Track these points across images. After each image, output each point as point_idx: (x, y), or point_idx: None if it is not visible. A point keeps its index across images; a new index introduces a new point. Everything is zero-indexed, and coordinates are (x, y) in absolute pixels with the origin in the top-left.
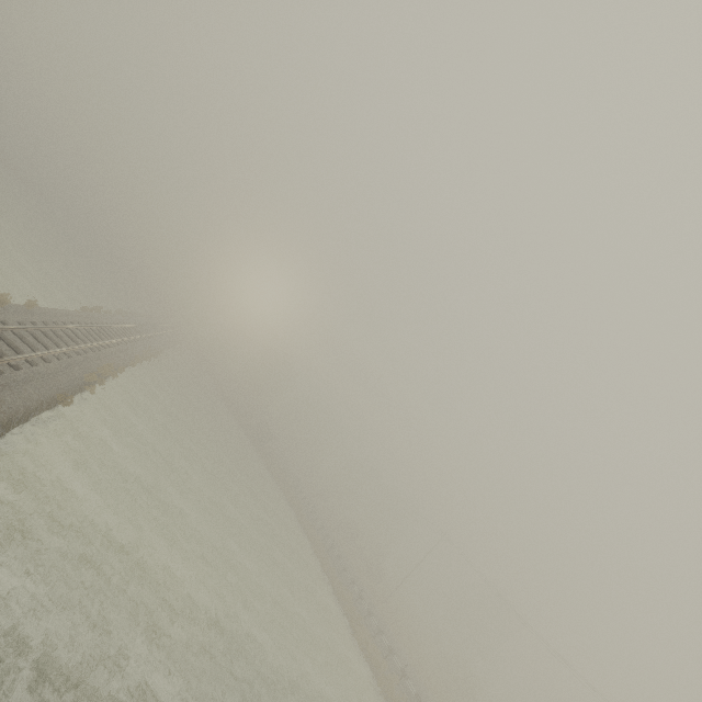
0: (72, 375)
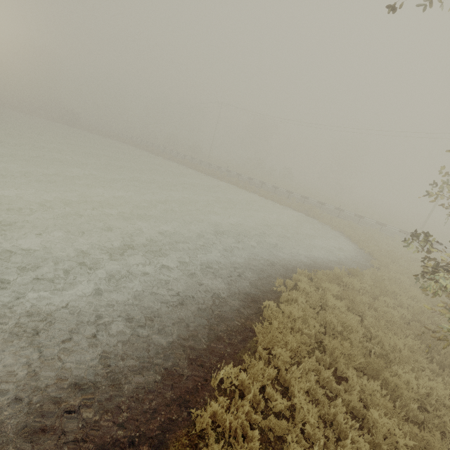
0: None
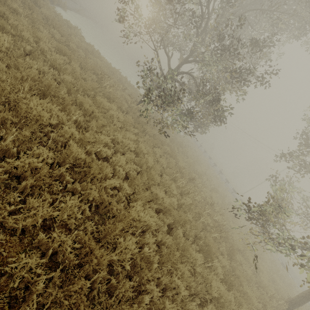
0: (75, 7)
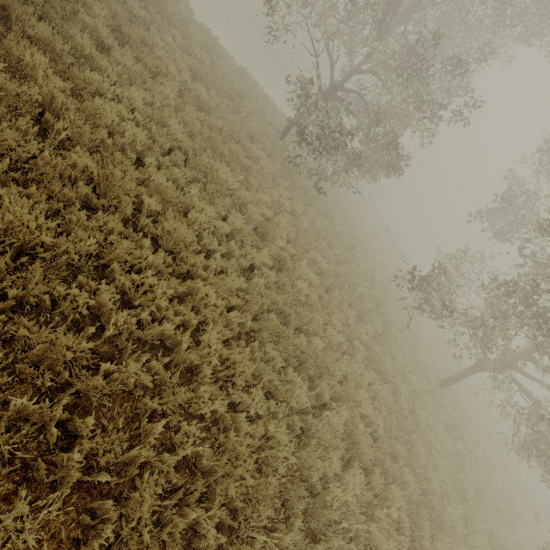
0: None
